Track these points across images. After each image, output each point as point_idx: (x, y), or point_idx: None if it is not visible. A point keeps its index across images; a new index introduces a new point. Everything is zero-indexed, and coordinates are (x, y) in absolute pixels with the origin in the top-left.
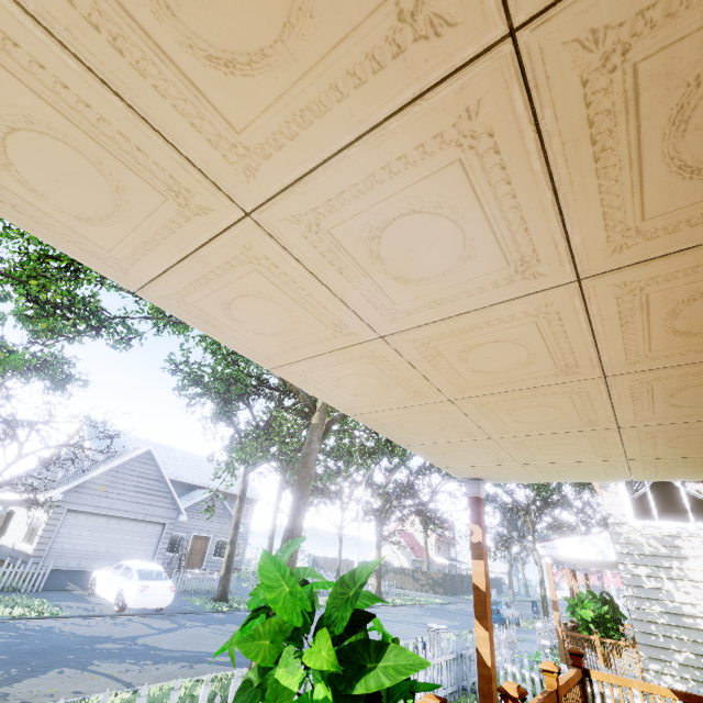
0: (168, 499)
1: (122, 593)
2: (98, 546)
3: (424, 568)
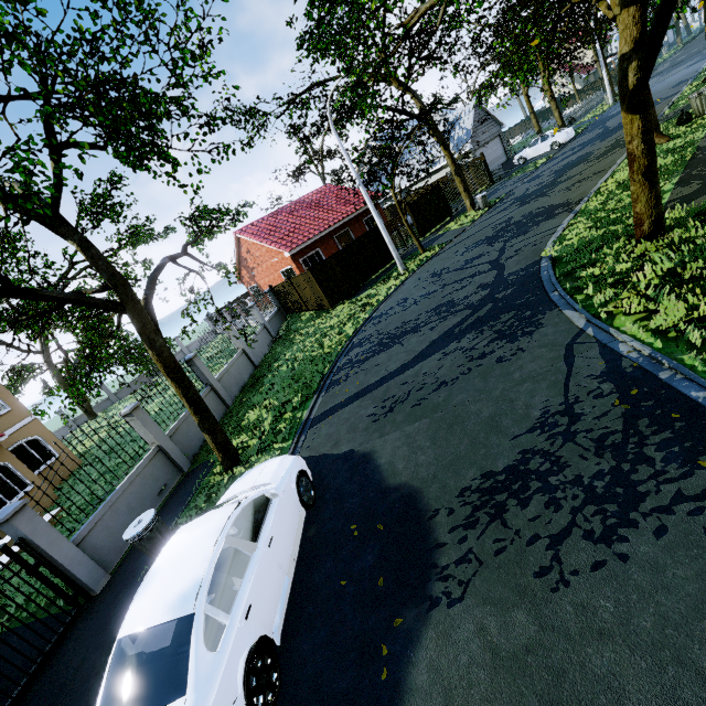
0: (493, 122)
1: (555, 143)
2: (489, 160)
3: (591, 80)
